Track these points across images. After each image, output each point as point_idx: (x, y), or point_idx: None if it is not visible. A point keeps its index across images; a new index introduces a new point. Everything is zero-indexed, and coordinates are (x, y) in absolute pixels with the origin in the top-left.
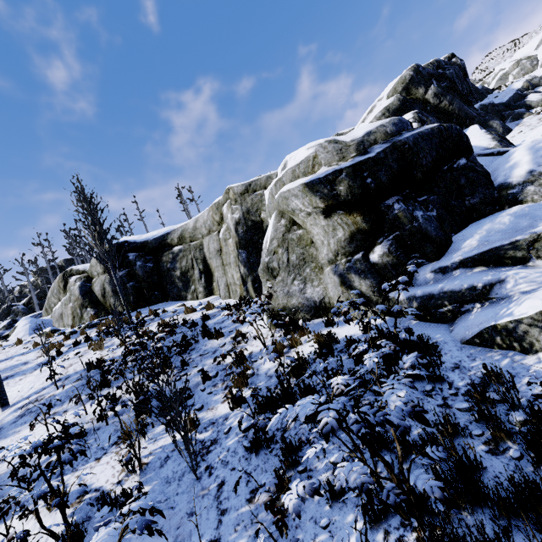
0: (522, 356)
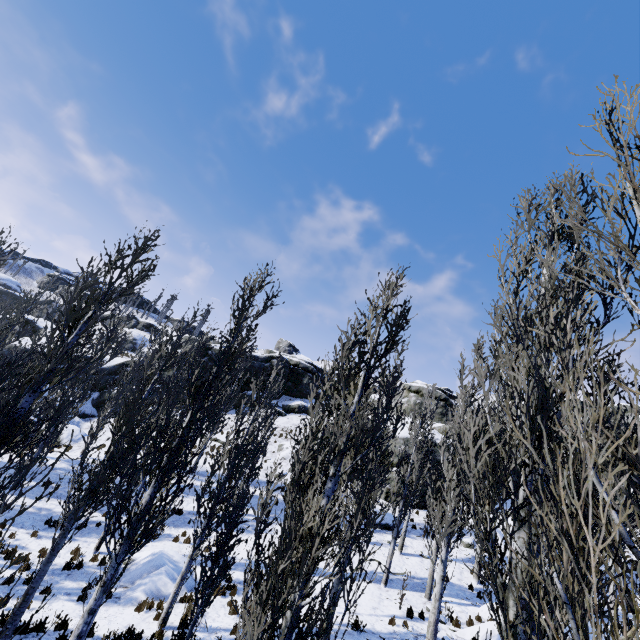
0: None
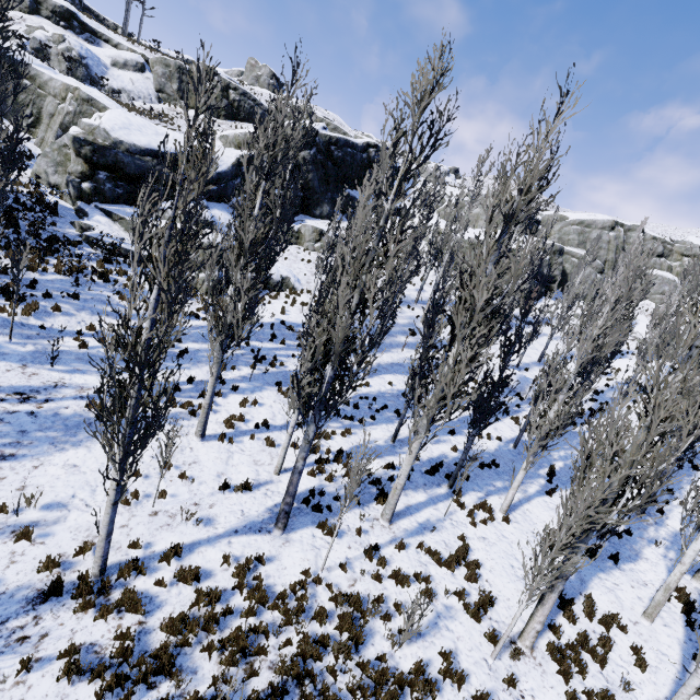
0: (72, 230)
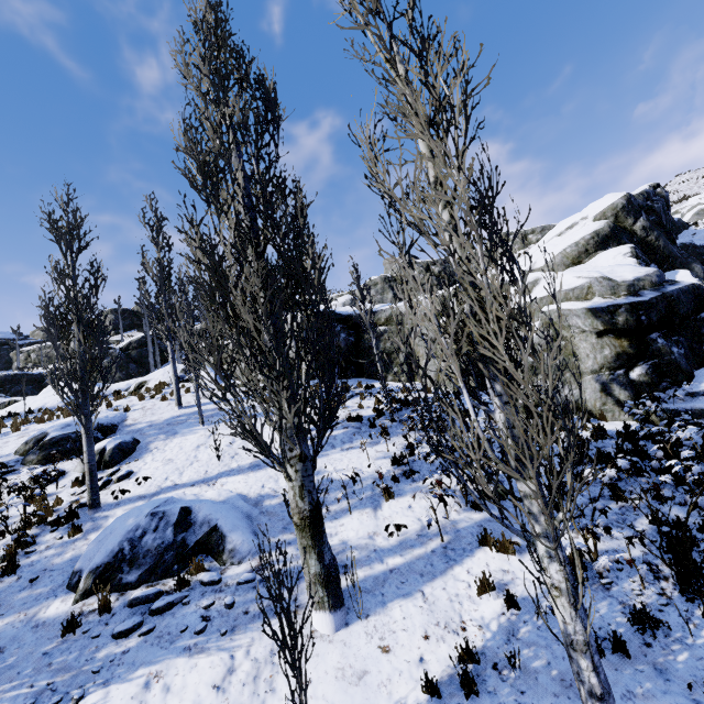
0: None
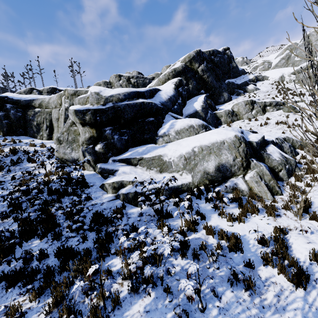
0: (106, 194)
